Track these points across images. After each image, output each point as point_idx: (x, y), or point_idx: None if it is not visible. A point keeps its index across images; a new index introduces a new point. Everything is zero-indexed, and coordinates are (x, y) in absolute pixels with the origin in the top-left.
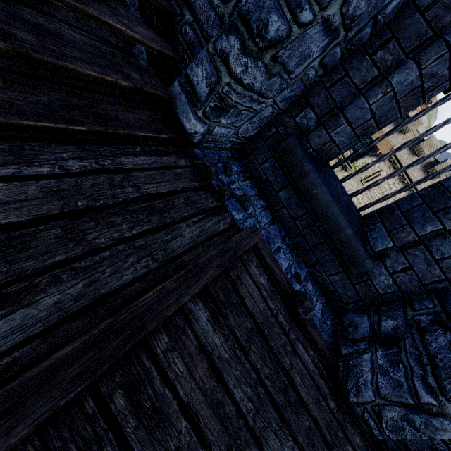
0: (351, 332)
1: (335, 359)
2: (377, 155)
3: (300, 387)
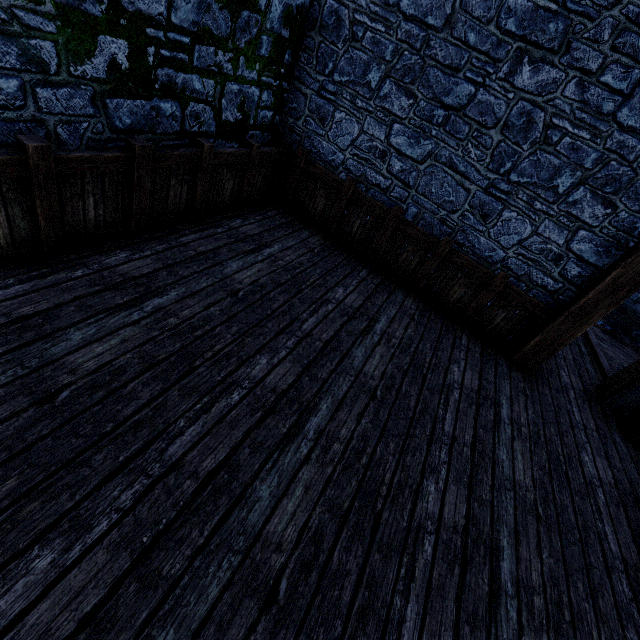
0: (639, 338)
1: (639, 349)
2: None
3: (633, 356)
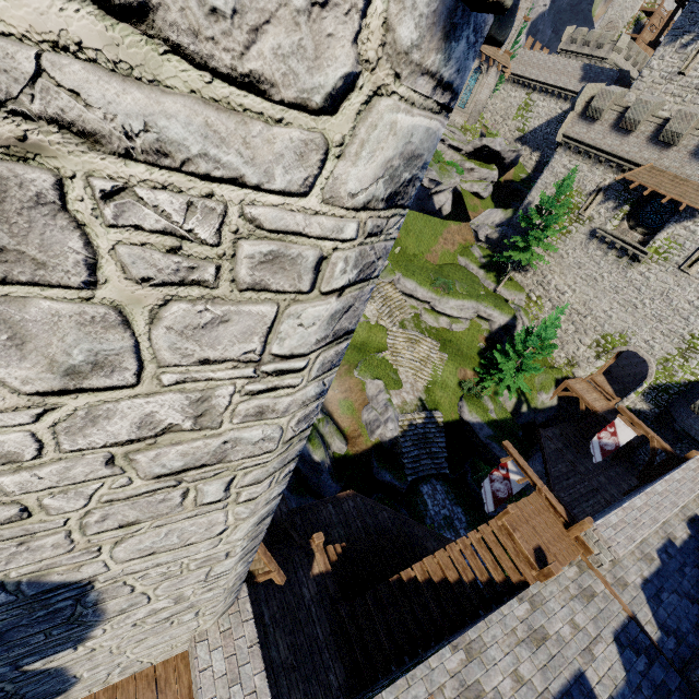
0: None
1: None
2: (690, 215)
3: None
